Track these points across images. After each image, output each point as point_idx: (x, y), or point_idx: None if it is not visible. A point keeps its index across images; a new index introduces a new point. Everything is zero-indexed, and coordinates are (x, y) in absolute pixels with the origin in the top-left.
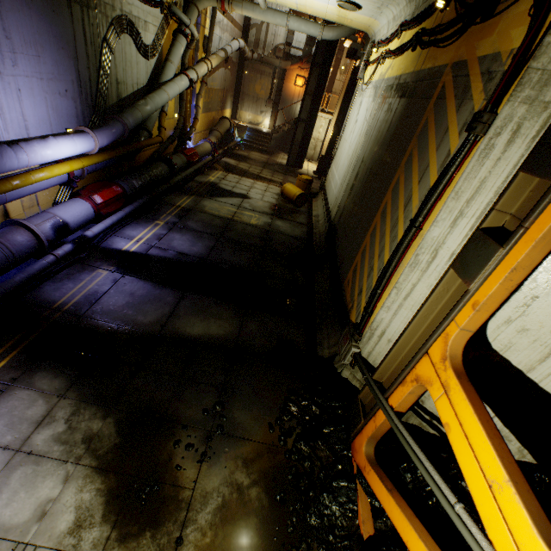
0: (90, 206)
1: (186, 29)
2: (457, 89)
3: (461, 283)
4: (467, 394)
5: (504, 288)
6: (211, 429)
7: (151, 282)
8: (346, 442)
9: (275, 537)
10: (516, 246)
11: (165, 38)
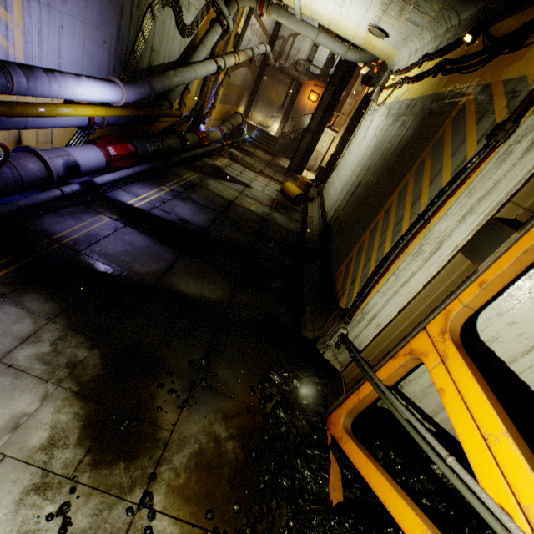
0: (103, 155)
1: (224, 20)
2: (479, 107)
3: (466, 269)
4: (466, 362)
5: (513, 269)
6: (195, 380)
7: (152, 238)
8: (323, 415)
9: (247, 490)
10: (530, 231)
11: (203, 23)
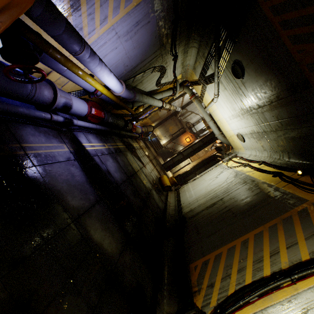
0: (87, 110)
1: (175, 91)
2: None
3: None
4: None
5: None
6: None
7: (87, 177)
8: None
9: None
10: None
11: (166, 86)
